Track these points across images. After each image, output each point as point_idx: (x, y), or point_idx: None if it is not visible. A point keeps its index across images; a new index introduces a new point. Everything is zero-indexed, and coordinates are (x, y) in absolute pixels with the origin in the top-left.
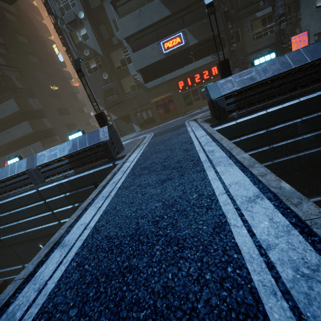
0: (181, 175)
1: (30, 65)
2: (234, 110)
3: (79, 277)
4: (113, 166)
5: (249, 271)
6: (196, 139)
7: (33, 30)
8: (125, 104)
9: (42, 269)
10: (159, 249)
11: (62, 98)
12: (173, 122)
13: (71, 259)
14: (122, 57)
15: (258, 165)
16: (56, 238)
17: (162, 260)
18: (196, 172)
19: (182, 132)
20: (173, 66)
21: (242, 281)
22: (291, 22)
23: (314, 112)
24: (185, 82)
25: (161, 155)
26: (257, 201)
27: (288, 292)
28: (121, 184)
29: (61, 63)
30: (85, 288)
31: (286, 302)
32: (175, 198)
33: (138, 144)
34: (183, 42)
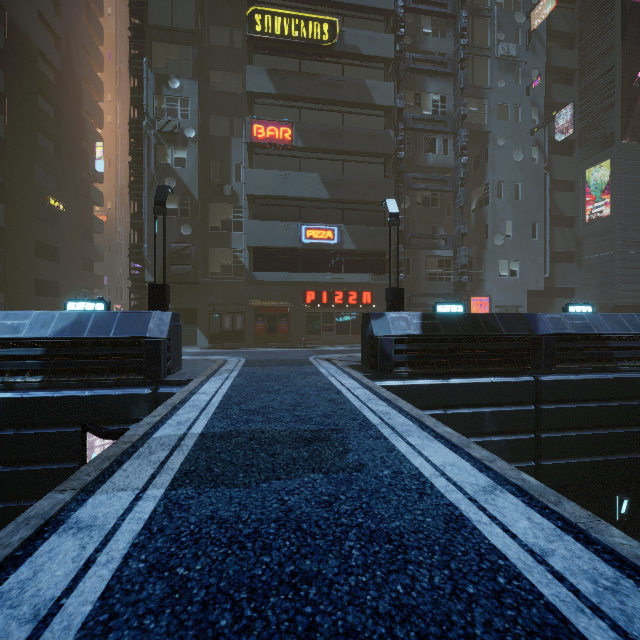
0: (343, 437)
1: (32, 149)
2: (404, 364)
3: (170, 590)
4: (150, 395)
5: (531, 582)
6: (346, 388)
7: (75, 106)
8: (199, 288)
9: (22, 575)
10: (355, 546)
11: (61, 227)
12: (282, 351)
13: (125, 555)
14: (228, 216)
15: (475, 446)
16: (51, 510)
17: (371, 563)
18: (371, 437)
19: (312, 372)
20: (309, 265)
21: (529, 596)
22: (471, 278)
23: (507, 404)
24: (318, 295)
25: (281, 397)
26: (497, 493)
27: (598, 608)
28: (205, 429)
29: (96, 174)
30: (198, 611)
31: (602, 620)
32: (349, 470)
33: (214, 367)
34: (336, 241)
